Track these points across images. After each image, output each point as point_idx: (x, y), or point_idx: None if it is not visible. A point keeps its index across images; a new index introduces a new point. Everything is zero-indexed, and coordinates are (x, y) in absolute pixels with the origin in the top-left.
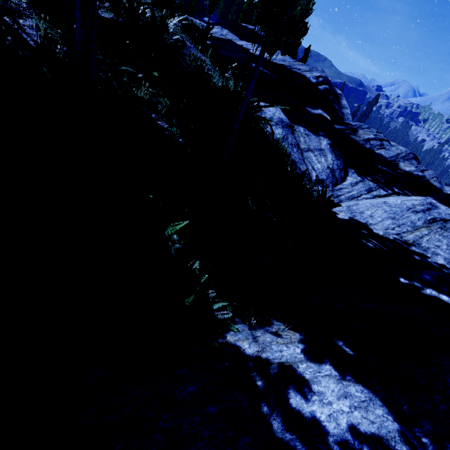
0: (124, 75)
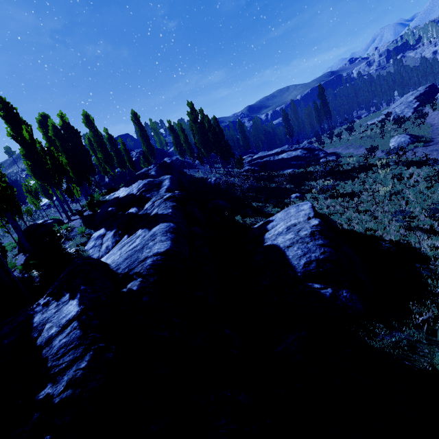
0: None
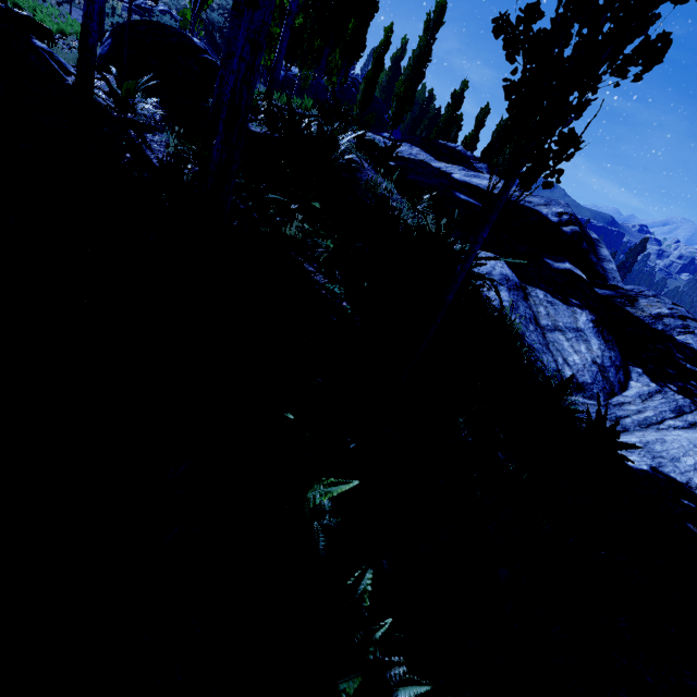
0: (271, 205)
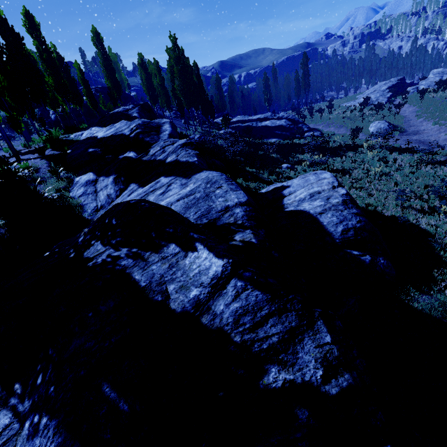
0: None
